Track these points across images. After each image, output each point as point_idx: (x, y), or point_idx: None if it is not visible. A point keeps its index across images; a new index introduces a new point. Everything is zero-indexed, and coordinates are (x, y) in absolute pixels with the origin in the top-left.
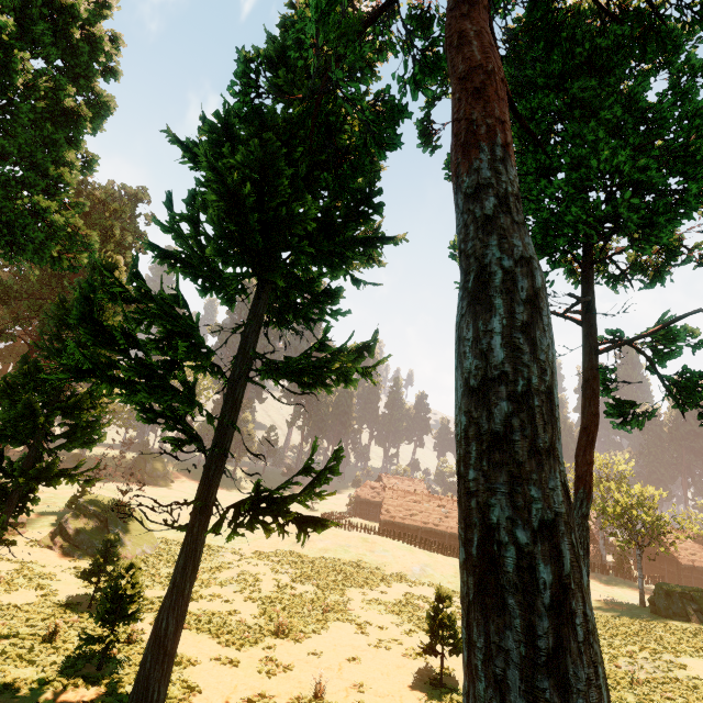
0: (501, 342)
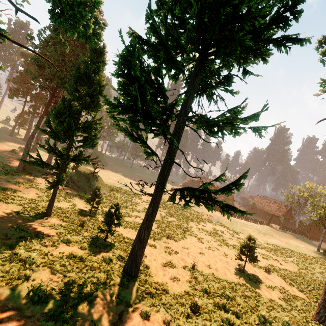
0: None
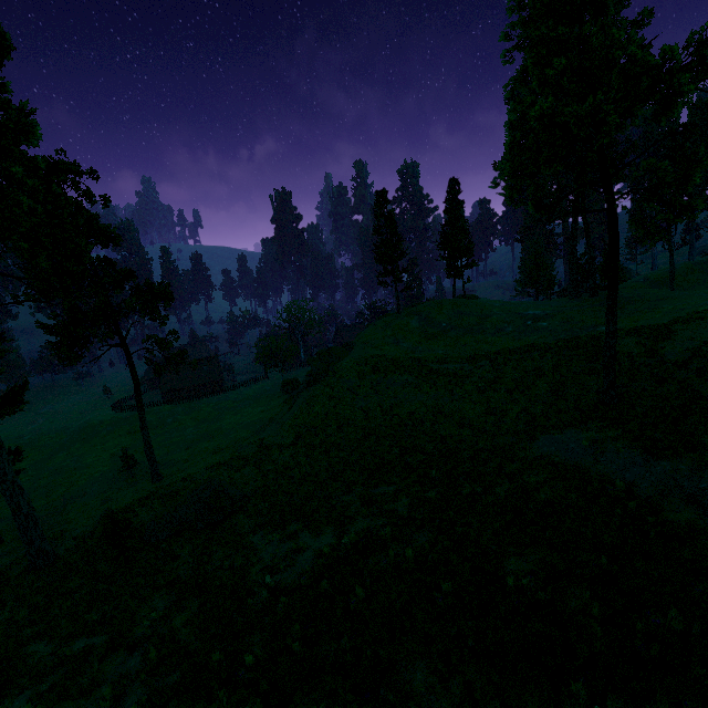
0: None
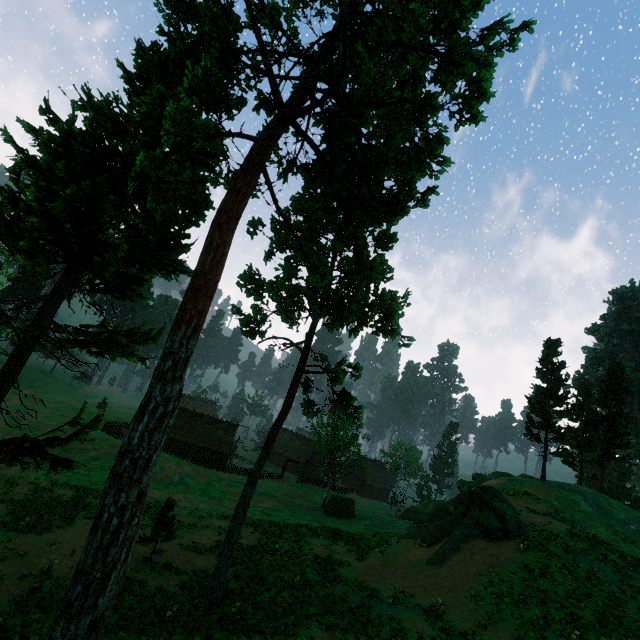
0: (139, 436)
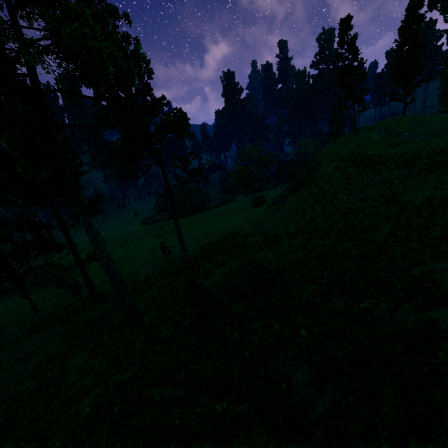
0: (94, 248)
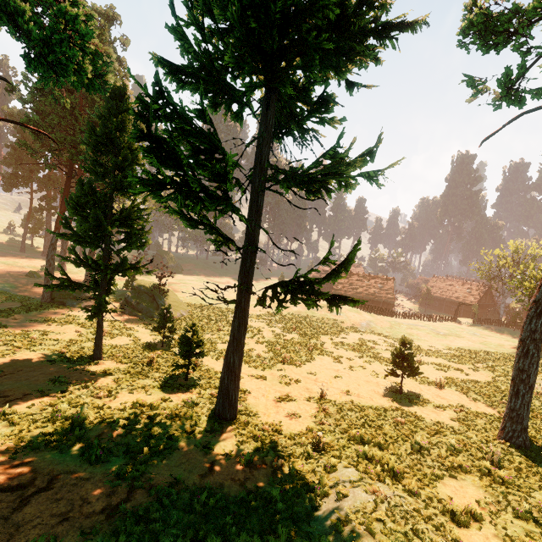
0: None
